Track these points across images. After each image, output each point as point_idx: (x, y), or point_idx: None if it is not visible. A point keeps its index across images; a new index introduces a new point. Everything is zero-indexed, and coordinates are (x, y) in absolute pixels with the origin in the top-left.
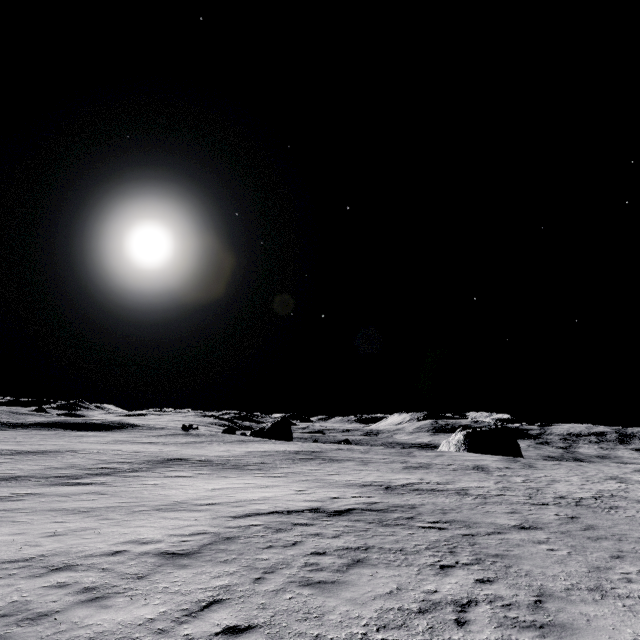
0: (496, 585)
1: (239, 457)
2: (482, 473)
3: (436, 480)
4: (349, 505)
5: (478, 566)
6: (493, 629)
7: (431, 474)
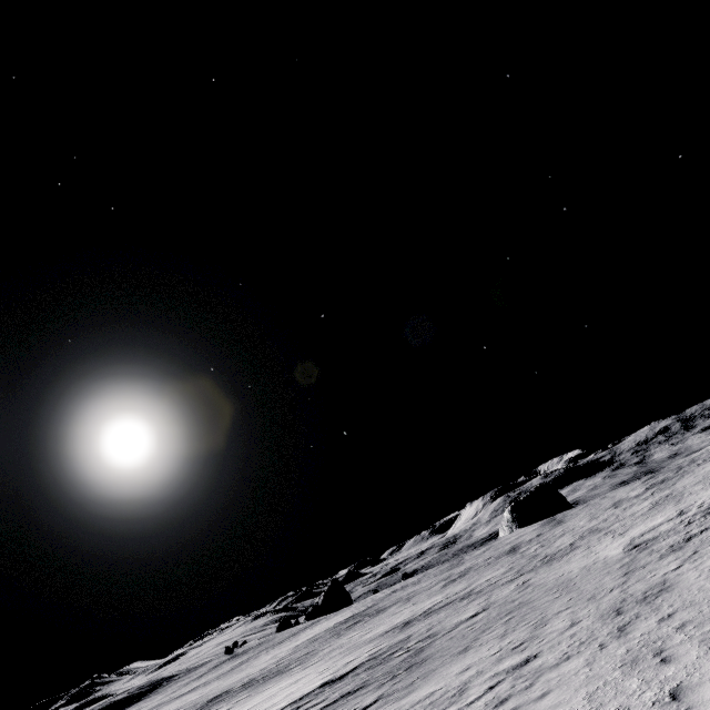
0: (401, 681)
1: (284, 659)
2: (509, 556)
3: (458, 589)
4: (356, 663)
5: (405, 672)
6: None
7: (461, 583)
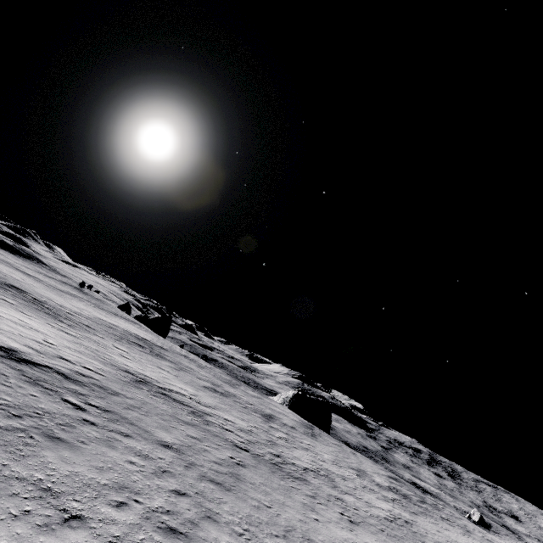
0: None
1: (79, 315)
2: (262, 419)
3: (205, 401)
4: (56, 365)
5: None
6: None
7: (215, 398)
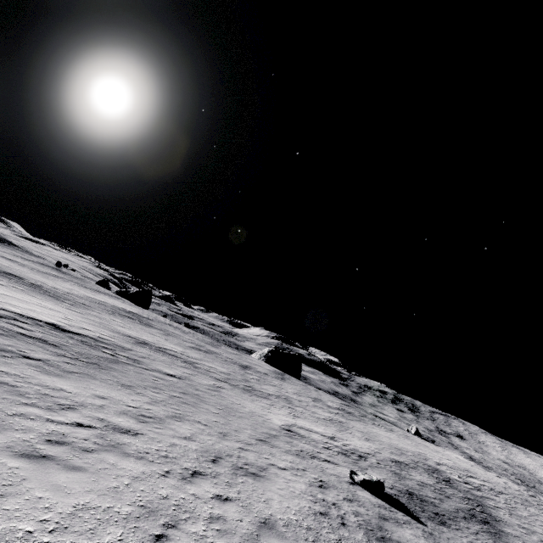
0: (71, 365)
1: (72, 295)
2: (239, 368)
3: (193, 356)
4: (85, 333)
5: (85, 363)
6: (19, 362)
7: (200, 354)
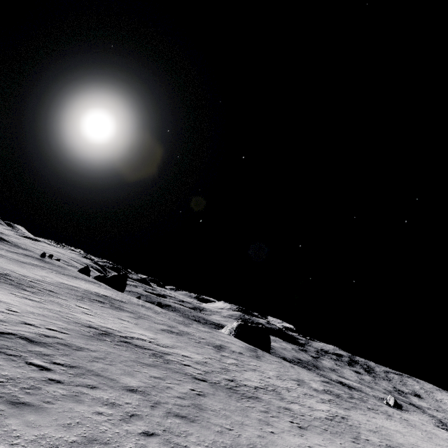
0: None
1: (41, 282)
2: (214, 350)
3: (164, 342)
4: (20, 331)
5: None
6: None
7: (172, 339)
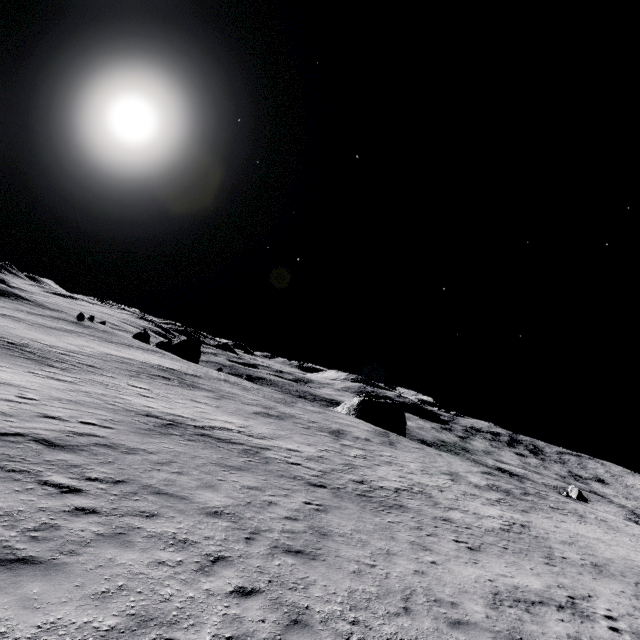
0: None
1: (77, 354)
2: (330, 438)
3: (259, 432)
4: (34, 429)
5: None
6: None
7: (270, 425)
